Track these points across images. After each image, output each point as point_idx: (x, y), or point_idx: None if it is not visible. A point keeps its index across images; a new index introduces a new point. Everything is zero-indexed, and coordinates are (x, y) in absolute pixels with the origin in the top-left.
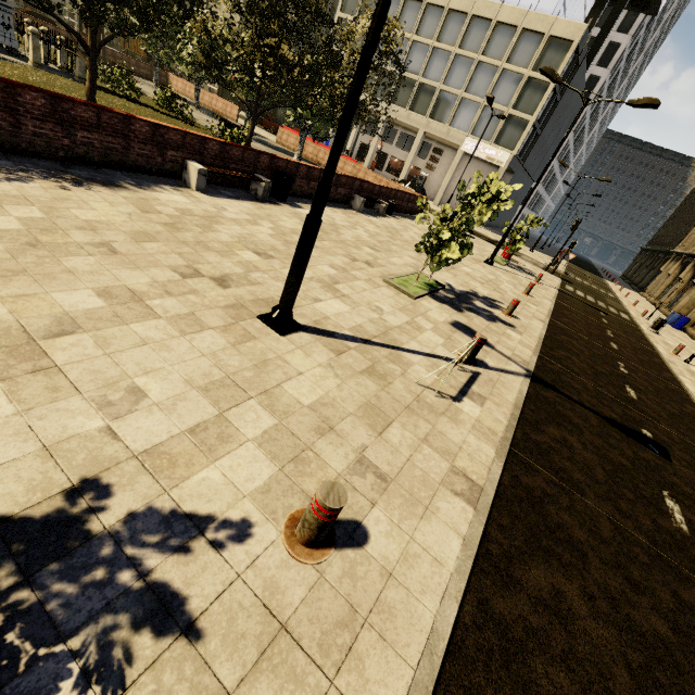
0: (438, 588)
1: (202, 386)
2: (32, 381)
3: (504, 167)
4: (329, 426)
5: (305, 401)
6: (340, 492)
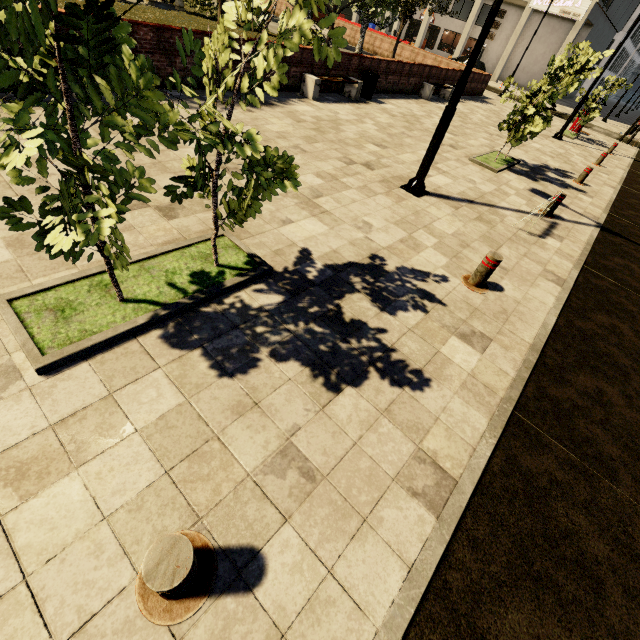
0: (544, 311)
1: (393, 222)
2: (324, 217)
3: (581, 21)
4: (466, 244)
5: (448, 232)
6: (499, 255)
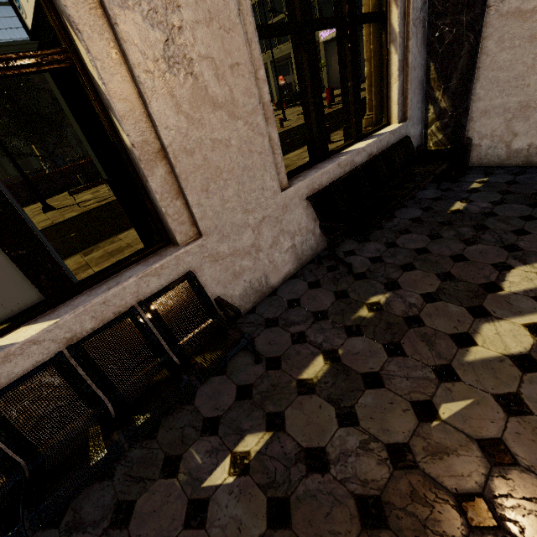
0: None
1: None
2: None
3: None
4: None
5: None
6: None
